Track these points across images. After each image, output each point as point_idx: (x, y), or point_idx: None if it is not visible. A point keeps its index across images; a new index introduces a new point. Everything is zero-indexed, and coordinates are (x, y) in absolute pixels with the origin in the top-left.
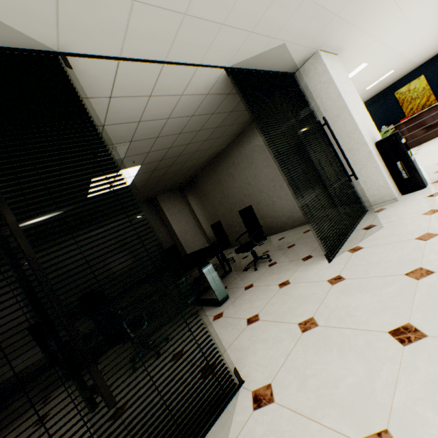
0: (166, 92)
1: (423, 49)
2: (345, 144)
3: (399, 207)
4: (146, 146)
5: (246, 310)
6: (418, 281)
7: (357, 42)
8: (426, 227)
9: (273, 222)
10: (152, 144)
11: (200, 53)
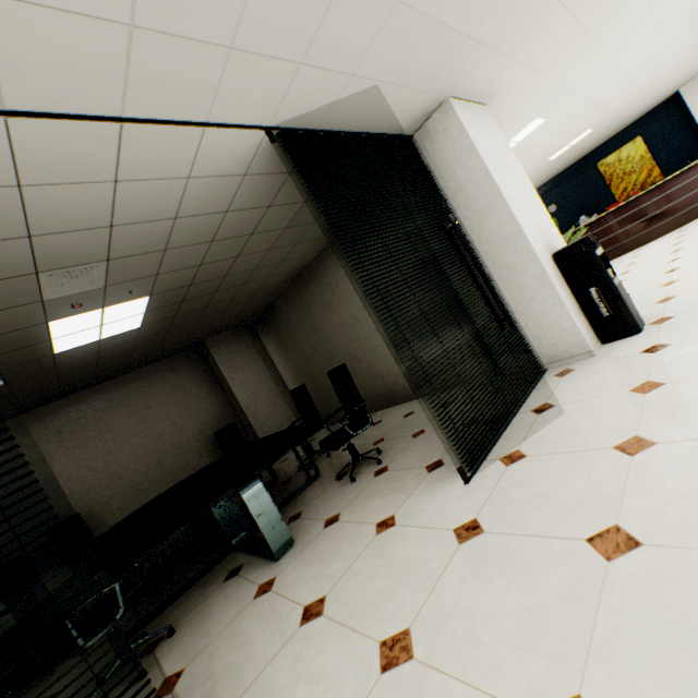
0: (151, 172)
1: (637, 96)
2: (502, 256)
3: (595, 369)
4: (148, 266)
5: (311, 581)
6: (609, 565)
7: (518, 83)
8: (635, 422)
9: (398, 382)
10: (160, 260)
11: (199, 102)
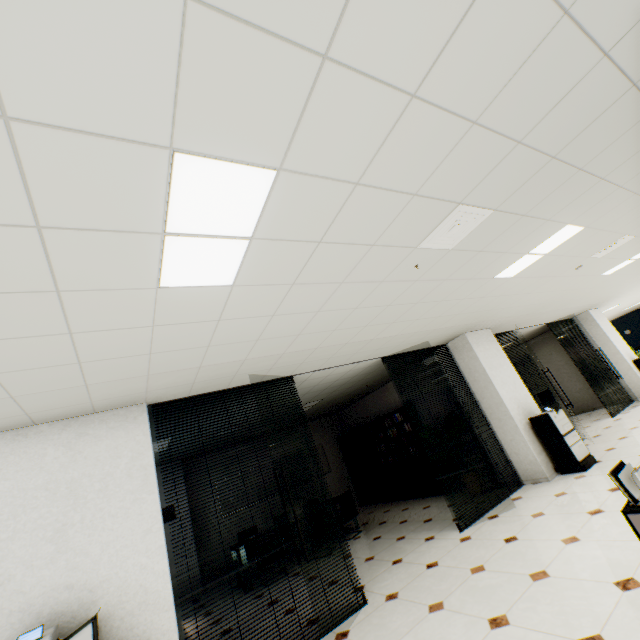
0: (521, 332)
1: None
2: (611, 359)
3: None
4: None
5: None
6: None
7: (611, 302)
8: None
9: None
10: None
11: (542, 322)
